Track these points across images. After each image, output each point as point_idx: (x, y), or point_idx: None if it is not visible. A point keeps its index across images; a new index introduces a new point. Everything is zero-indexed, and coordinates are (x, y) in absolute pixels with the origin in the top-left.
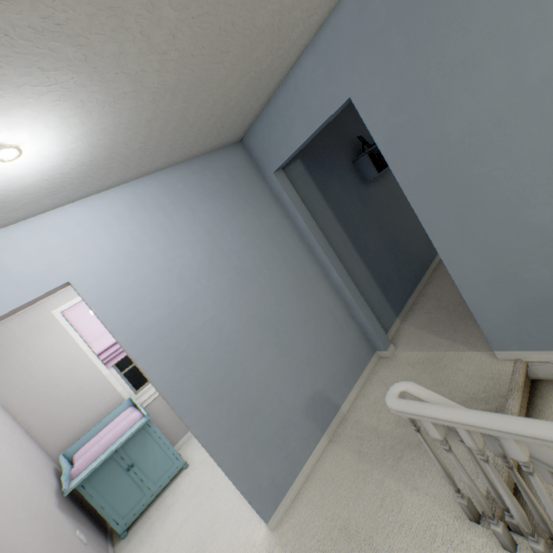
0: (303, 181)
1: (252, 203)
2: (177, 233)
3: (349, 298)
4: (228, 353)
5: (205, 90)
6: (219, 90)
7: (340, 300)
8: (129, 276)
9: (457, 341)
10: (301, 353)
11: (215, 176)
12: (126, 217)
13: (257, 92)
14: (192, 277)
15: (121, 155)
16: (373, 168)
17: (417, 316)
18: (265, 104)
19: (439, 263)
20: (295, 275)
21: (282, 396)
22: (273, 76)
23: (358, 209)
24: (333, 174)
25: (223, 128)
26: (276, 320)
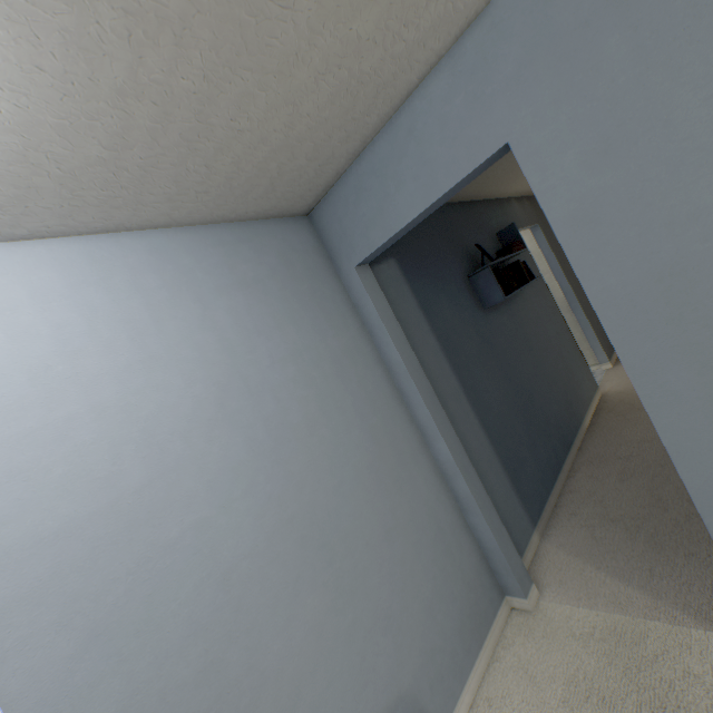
0: (398, 291)
1: (314, 309)
2: (162, 341)
3: (464, 491)
4: (222, 609)
5: (251, 67)
6: (281, 82)
7: (447, 492)
8: (23, 415)
9: (665, 599)
10: (374, 604)
11: (257, 257)
12: (58, 295)
13: (348, 121)
14: (174, 431)
15: (55, 163)
16: (499, 287)
17: (569, 530)
18: (356, 154)
19: (585, 439)
20: (376, 441)
21: (329, 712)
22: (377, 99)
23: (474, 344)
24: (440, 289)
25: (281, 176)
26: (334, 529)
